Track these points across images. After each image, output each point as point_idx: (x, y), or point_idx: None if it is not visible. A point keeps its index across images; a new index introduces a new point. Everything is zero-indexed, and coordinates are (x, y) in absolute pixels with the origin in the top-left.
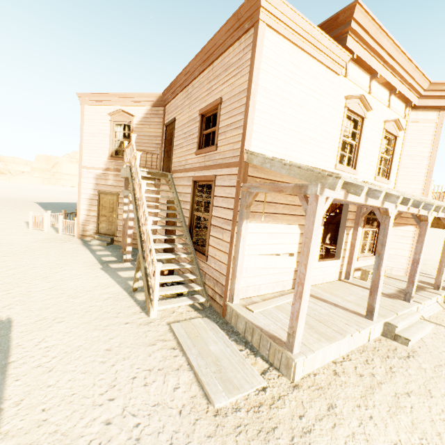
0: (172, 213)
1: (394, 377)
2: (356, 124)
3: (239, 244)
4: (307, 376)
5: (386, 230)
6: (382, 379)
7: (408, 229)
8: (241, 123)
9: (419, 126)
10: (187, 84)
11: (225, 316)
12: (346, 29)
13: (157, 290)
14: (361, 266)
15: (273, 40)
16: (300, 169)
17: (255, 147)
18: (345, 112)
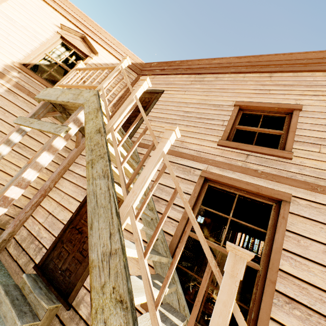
0: None
1: None
2: None
3: None
4: None
5: None
6: None
7: None
8: None
9: None
10: (206, 72)
11: None
12: None
13: None
14: None
15: None
16: None
17: None
18: None
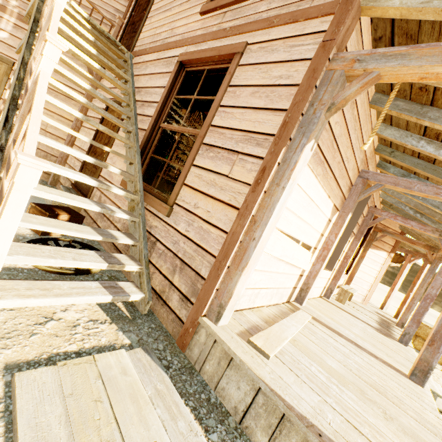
0: (111, 124)
1: None
2: None
3: (281, 191)
4: None
5: None
6: None
7: (381, 254)
8: None
9: None
10: None
11: (187, 347)
12: None
13: (1, 249)
14: None
15: None
16: None
17: None
18: None
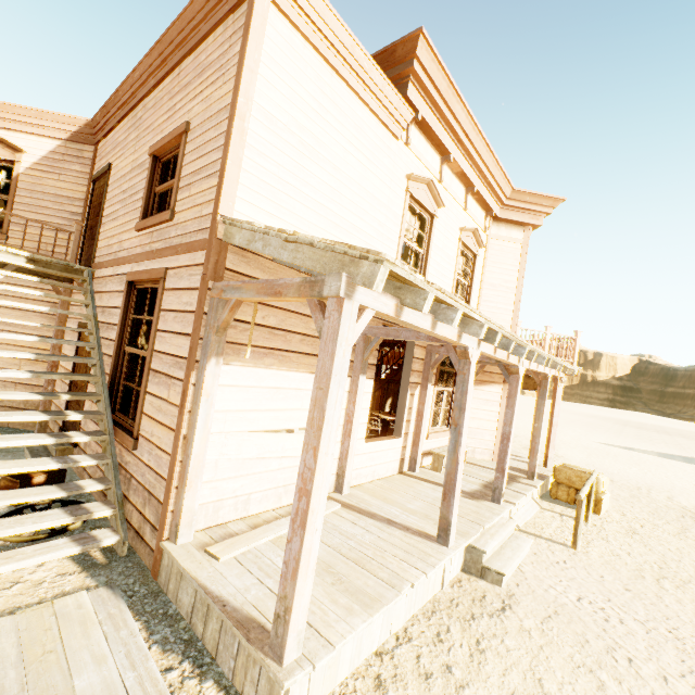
0: (86, 350)
1: (484, 665)
2: (423, 224)
3: (198, 409)
4: None
5: (466, 383)
6: (464, 677)
7: (493, 389)
8: (218, 166)
9: (502, 245)
10: (135, 102)
11: (158, 574)
12: (407, 71)
13: None
14: (433, 448)
15: (286, 35)
16: (313, 248)
17: (244, 217)
18: (408, 199)
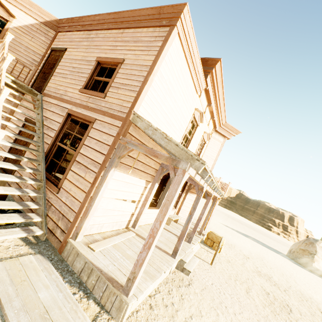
0: (28, 133)
1: (184, 304)
2: (193, 126)
3: (101, 187)
4: (132, 315)
5: (199, 200)
6: (178, 307)
7: (195, 196)
8: (137, 89)
9: (215, 141)
10: (91, 29)
11: (62, 252)
12: (210, 70)
13: None
14: None
15: (177, 46)
16: (176, 146)
17: (140, 113)
18: (192, 117)
